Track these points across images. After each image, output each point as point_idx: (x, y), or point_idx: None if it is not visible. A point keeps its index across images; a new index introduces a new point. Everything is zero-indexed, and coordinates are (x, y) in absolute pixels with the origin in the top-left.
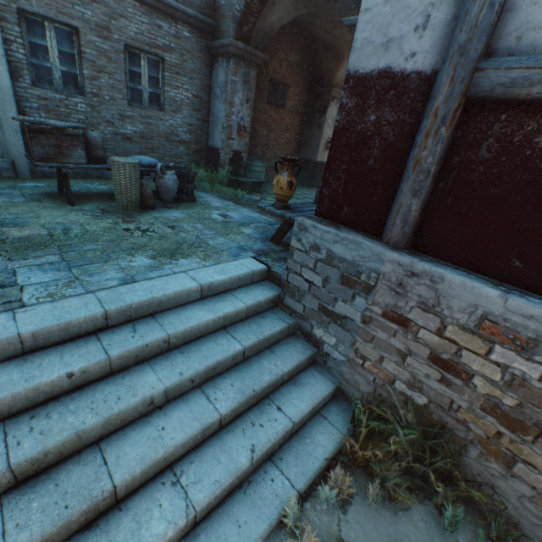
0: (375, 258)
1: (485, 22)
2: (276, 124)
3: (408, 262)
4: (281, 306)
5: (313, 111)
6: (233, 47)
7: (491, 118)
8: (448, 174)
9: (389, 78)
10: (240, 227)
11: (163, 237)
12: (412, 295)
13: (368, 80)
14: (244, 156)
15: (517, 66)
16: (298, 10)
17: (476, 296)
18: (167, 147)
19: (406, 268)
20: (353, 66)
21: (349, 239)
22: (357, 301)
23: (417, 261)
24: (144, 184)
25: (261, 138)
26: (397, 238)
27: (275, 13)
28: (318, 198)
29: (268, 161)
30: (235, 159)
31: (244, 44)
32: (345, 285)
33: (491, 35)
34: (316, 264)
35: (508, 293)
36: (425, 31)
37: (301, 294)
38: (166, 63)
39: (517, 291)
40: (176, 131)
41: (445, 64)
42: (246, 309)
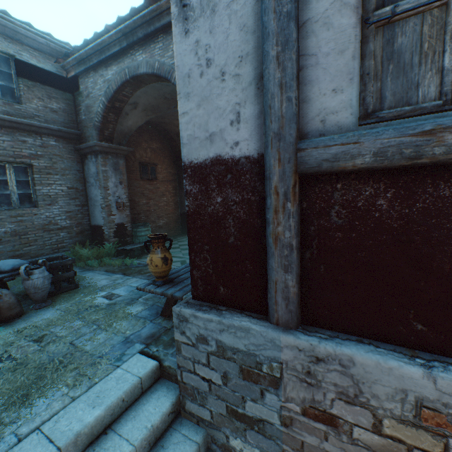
0: (270, 345)
1: (289, 112)
2: (153, 192)
3: (308, 346)
4: (185, 414)
5: (181, 177)
6: (98, 147)
7: (329, 188)
8: (310, 242)
9: (223, 164)
10: (128, 306)
11: (21, 363)
12: (328, 385)
13: (204, 168)
14: (128, 225)
15: (333, 143)
16: (148, 115)
17: (399, 379)
18: (45, 237)
19: (308, 353)
20: (187, 158)
21: (235, 325)
22: (269, 399)
23: (316, 342)
24: (3, 293)
25: (142, 206)
26: (285, 317)
27: (130, 120)
28: (191, 281)
29: (153, 222)
30: (119, 231)
31: (108, 143)
32: (249, 380)
33: (298, 121)
34: (209, 358)
35: (431, 368)
36: (240, 124)
37: (202, 396)
38: (35, 168)
39: (437, 361)
40: (54, 220)
41: (268, 149)
42: (136, 451)
